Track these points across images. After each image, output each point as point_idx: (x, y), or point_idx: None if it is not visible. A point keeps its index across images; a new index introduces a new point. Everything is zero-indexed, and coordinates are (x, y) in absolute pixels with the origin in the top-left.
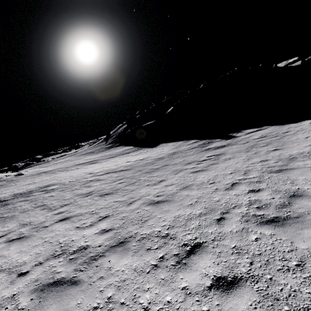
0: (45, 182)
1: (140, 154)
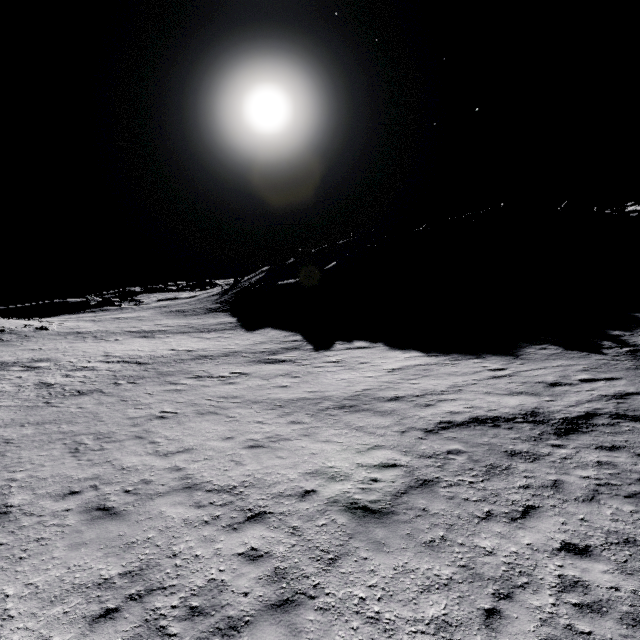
0: (48, 354)
1: (210, 340)
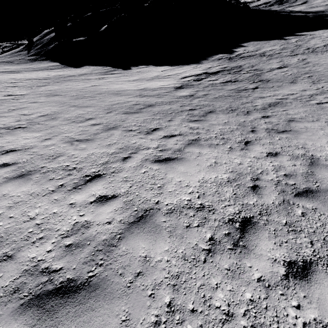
0: None
1: (62, 72)
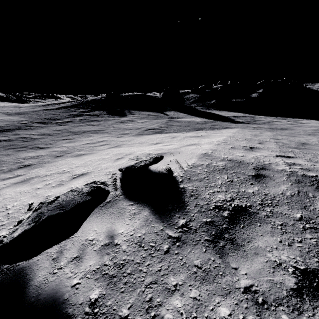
0: None
1: None
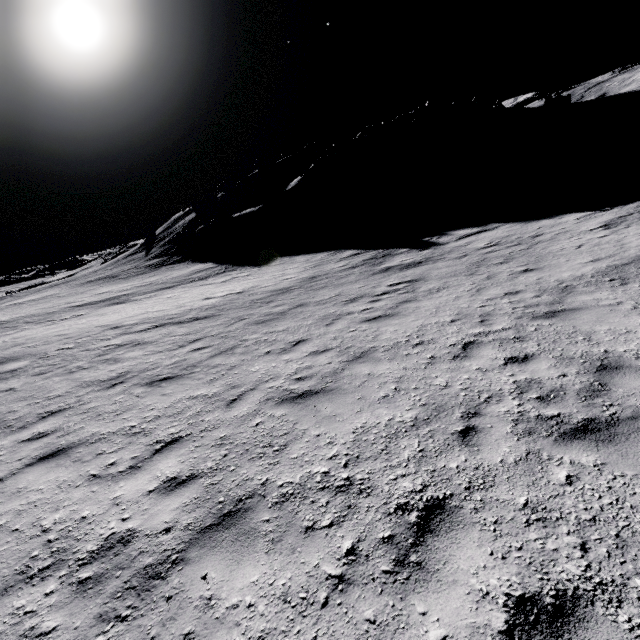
0: None
1: (233, 281)
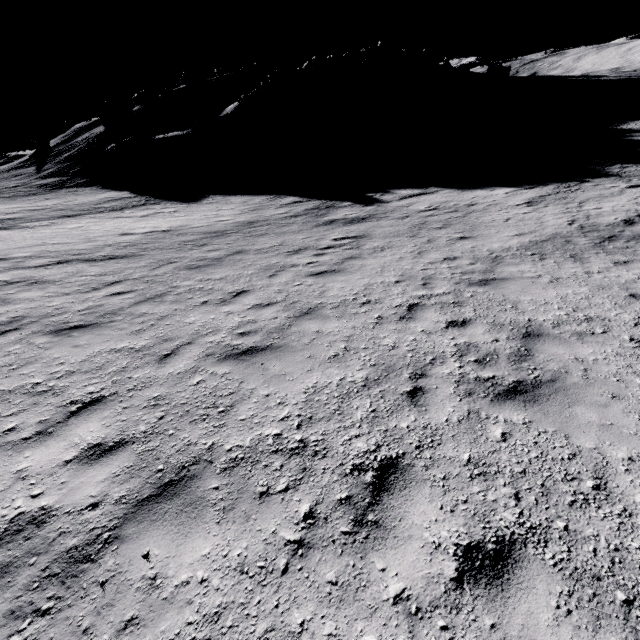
0: None
1: (157, 217)
